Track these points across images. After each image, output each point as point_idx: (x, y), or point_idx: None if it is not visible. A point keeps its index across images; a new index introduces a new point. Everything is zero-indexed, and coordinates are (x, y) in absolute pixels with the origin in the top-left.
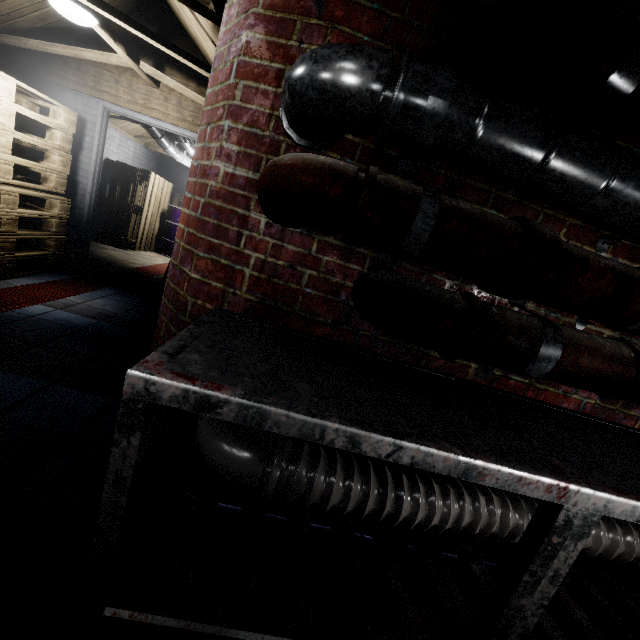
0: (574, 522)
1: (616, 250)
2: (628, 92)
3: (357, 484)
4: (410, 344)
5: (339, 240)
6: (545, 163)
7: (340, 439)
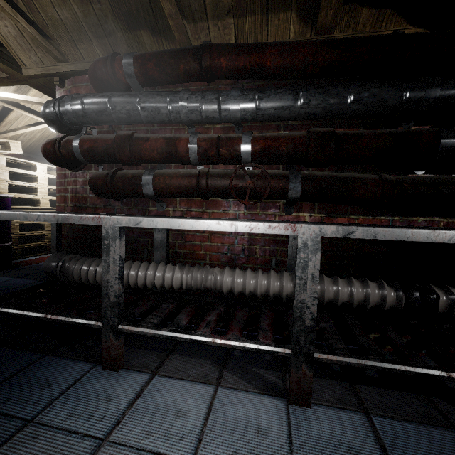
0: (109, 232)
1: (215, 132)
2: (134, 74)
3: (94, 266)
4: (138, 207)
5: (96, 170)
6: (111, 110)
7: (21, 217)
